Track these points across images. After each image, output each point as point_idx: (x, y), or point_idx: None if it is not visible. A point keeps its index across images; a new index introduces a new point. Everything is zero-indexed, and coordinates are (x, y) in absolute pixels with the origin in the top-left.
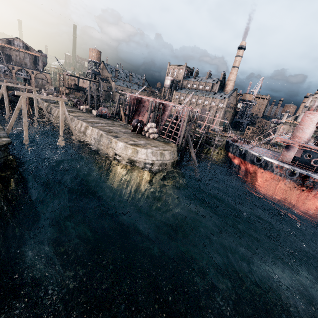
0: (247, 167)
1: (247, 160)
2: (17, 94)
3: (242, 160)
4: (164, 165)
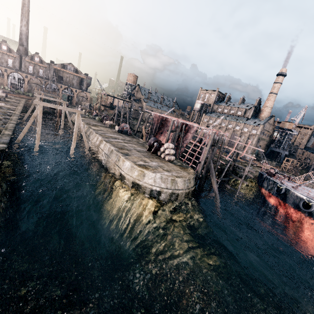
0: (288, 212)
1: (289, 203)
2: (35, 103)
3: (281, 201)
4: (176, 195)
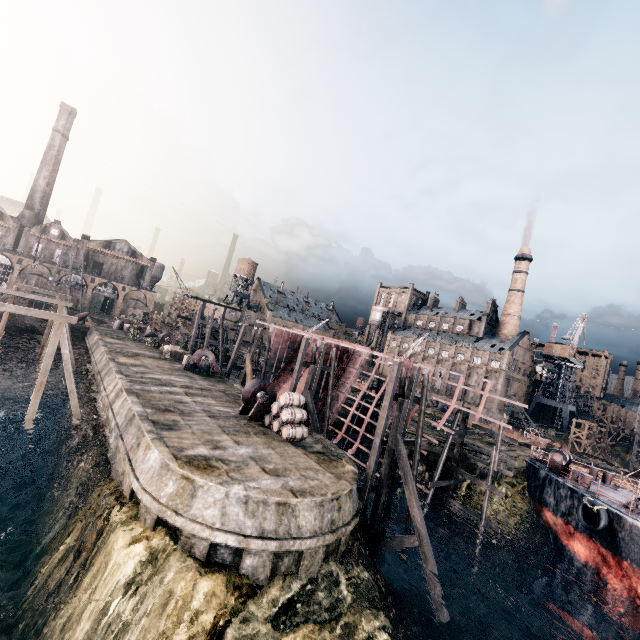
0: (638, 590)
1: (631, 559)
2: None
3: (607, 553)
4: (294, 555)
